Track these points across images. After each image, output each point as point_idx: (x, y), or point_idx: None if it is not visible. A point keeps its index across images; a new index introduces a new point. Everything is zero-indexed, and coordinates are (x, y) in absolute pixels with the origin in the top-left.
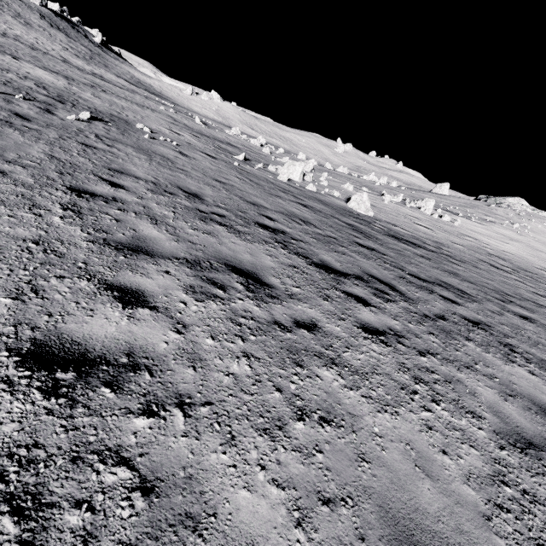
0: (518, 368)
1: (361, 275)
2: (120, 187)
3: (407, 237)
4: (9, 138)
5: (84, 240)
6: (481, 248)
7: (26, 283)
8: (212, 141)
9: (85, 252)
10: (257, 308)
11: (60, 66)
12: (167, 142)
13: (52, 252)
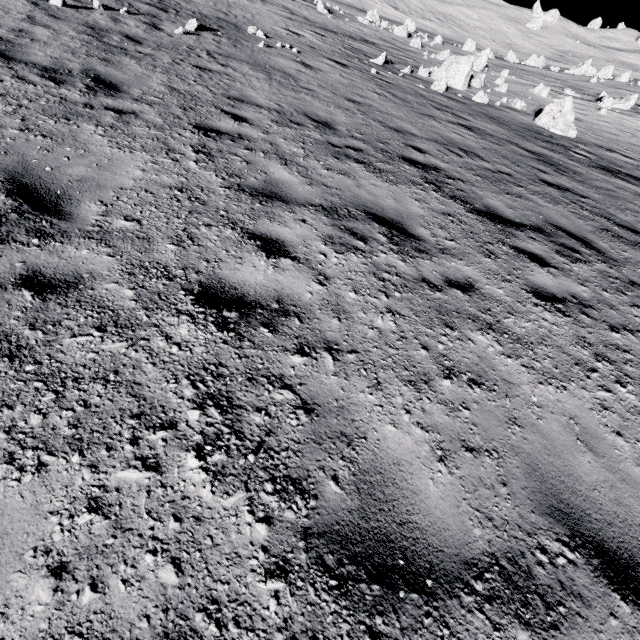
0: None
1: (541, 226)
2: (243, 120)
3: (628, 169)
4: (129, 70)
5: (221, 186)
6: None
7: (183, 231)
8: (341, 38)
9: (224, 199)
10: (402, 263)
11: None
12: (286, 50)
13: (196, 199)
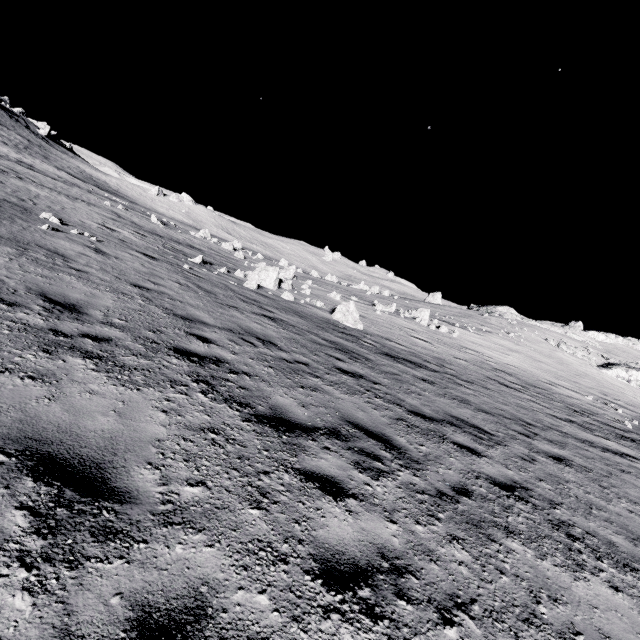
0: (593, 580)
1: (338, 425)
2: None
3: (404, 354)
4: None
5: None
6: (485, 362)
7: None
8: (165, 241)
9: None
10: (24, 600)
11: None
12: (82, 237)
13: None
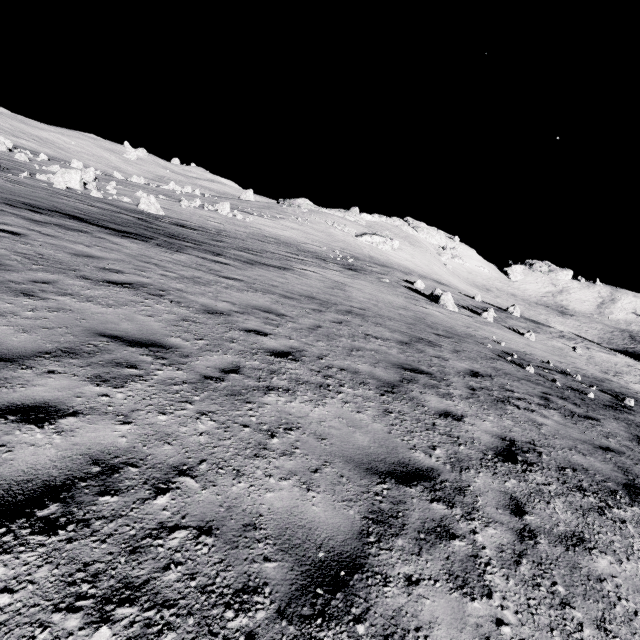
0: (218, 257)
1: (137, 233)
2: None
3: (193, 227)
4: None
5: None
6: (261, 234)
7: None
8: None
9: None
10: (70, 232)
11: None
12: None
13: None
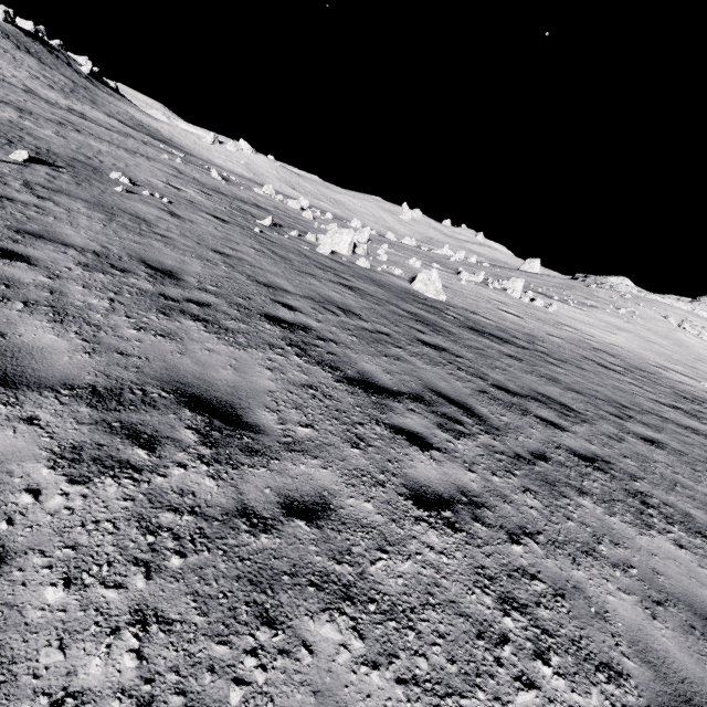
0: (659, 537)
1: (421, 392)
2: (22, 259)
3: (490, 329)
4: None
5: None
6: (584, 341)
7: None
8: (231, 200)
9: None
10: (211, 482)
11: (16, 95)
12: (154, 199)
13: None
